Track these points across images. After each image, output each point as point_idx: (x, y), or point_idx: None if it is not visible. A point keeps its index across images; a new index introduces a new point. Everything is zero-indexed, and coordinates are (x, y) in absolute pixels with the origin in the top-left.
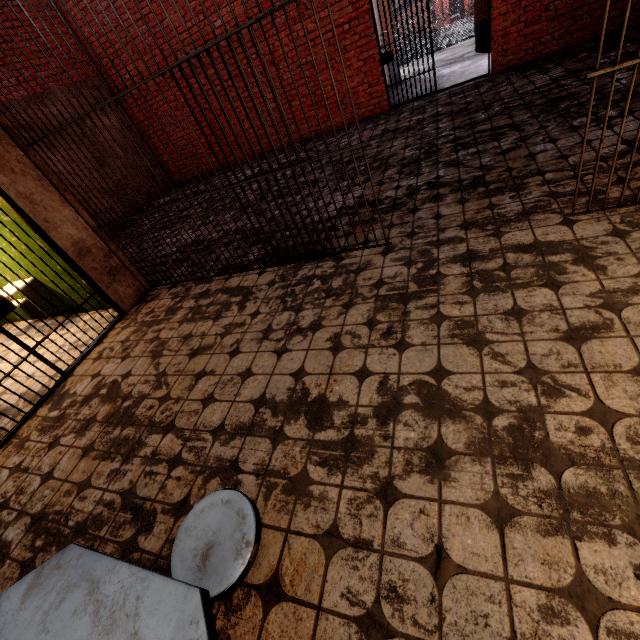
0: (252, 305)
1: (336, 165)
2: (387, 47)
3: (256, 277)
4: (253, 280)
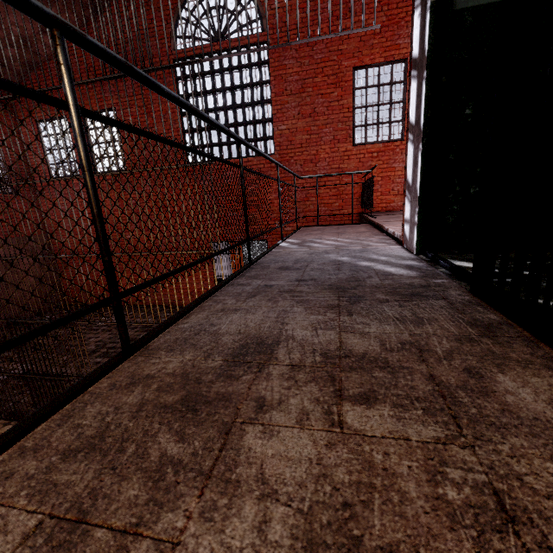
0: None
1: None
2: (234, 267)
3: None
4: None
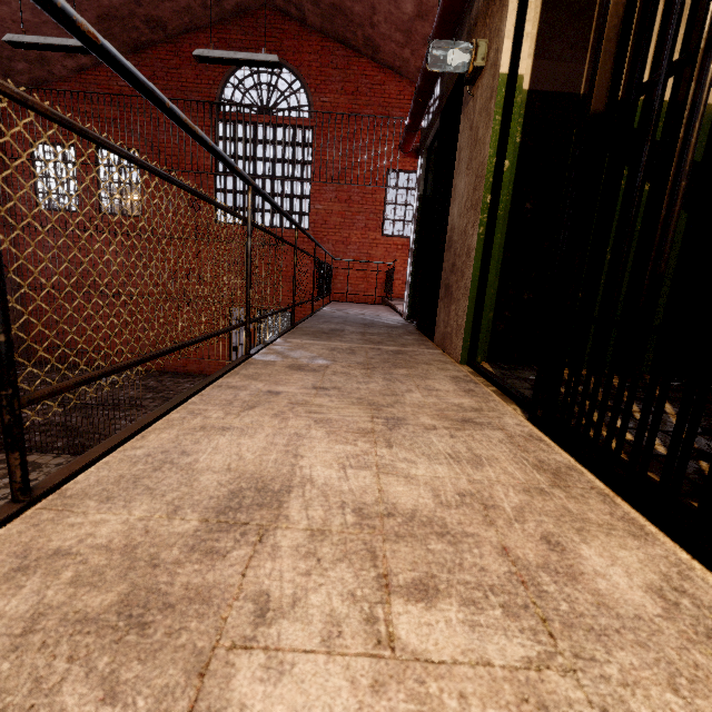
0: (36, 474)
1: (165, 401)
2: None
3: (51, 458)
4: (48, 460)
